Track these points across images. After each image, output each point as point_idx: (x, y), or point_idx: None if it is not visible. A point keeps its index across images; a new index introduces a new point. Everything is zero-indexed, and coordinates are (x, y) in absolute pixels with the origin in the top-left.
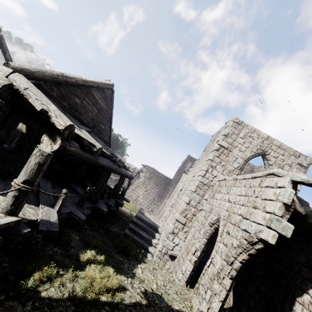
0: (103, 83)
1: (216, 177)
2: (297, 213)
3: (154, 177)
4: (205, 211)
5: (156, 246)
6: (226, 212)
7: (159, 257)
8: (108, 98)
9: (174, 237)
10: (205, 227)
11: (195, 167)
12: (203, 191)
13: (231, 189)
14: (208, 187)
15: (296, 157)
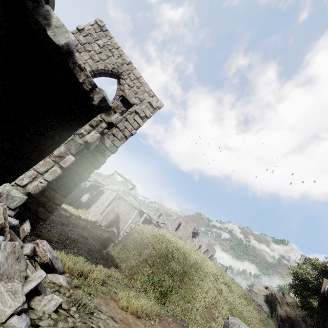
0: None
1: None
2: None
3: None
4: None
5: None
6: None
7: None
8: None
9: None
10: None
11: None
12: None
13: None
14: None
15: (150, 96)
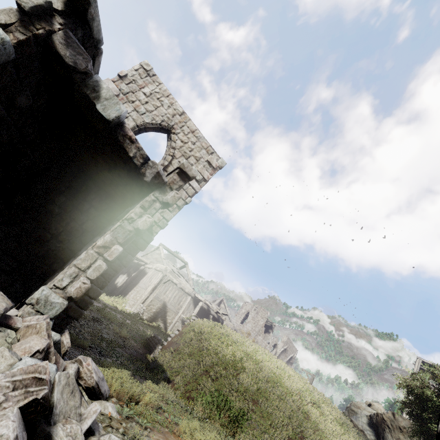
0: None
1: None
2: (60, 62)
3: None
4: None
5: None
6: None
7: None
8: None
9: None
10: None
11: None
12: None
13: None
14: None
15: (208, 153)
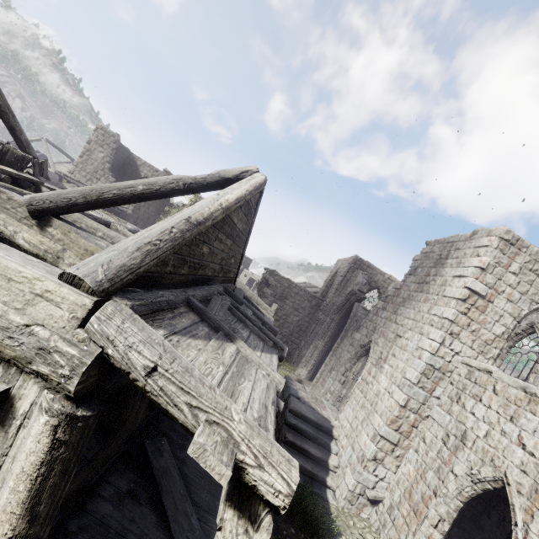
0: (252, 190)
1: (459, 355)
2: None
3: (291, 296)
4: (442, 427)
5: (337, 471)
6: (522, 475)
7: (350, 501)
8: (252, 208)
9: (377, 466)
10: (459, 478)
11: (392, 306)
12: (433, 382)
13: (523, 417)
14: (442, 374)
15: None
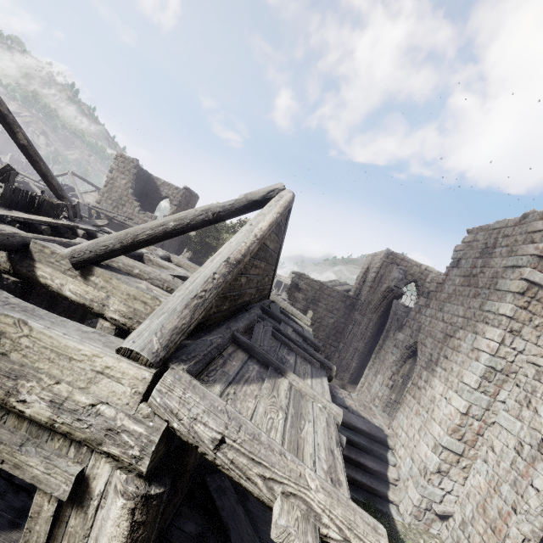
0: (282, 211)
1: (523, 353)
2: None
3: (324, 298)
4: (512, 435)
5: (397, 484)
6: None
7: (416, 517)
8: (282, 225)
9: (442, 478)
10: (541, 494)
11: (437, 303)
12: (495, 385)
13: None
14: (506, 376)
15: None
